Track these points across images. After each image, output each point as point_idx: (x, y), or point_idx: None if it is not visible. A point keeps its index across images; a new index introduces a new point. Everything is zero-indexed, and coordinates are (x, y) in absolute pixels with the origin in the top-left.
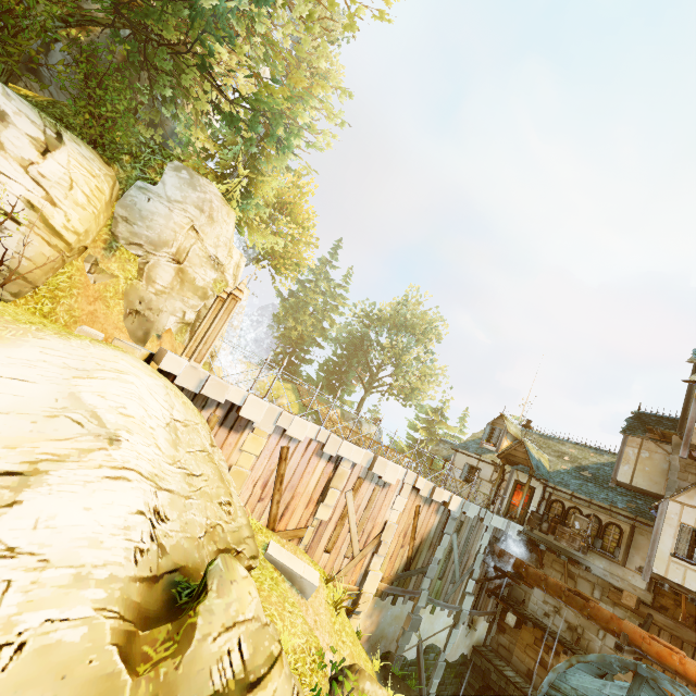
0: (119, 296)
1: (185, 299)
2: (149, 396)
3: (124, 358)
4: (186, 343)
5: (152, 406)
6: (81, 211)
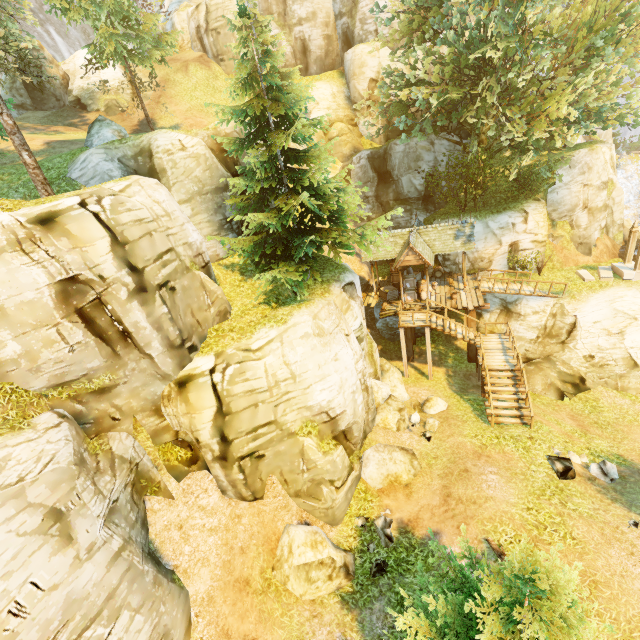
0: (569, 243)
1: (597, 220)
2: (634, 299)
3: (616, 290)
4: (604, 232)
5: (637, 301)
6: (543, 228)
